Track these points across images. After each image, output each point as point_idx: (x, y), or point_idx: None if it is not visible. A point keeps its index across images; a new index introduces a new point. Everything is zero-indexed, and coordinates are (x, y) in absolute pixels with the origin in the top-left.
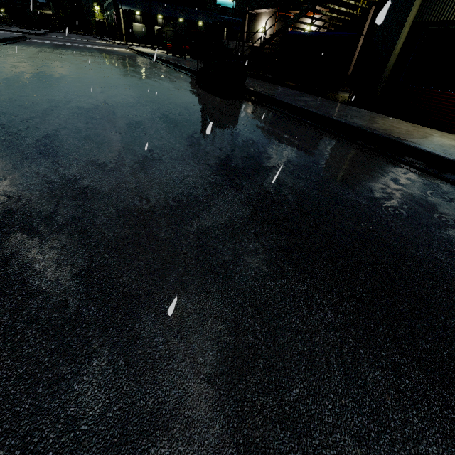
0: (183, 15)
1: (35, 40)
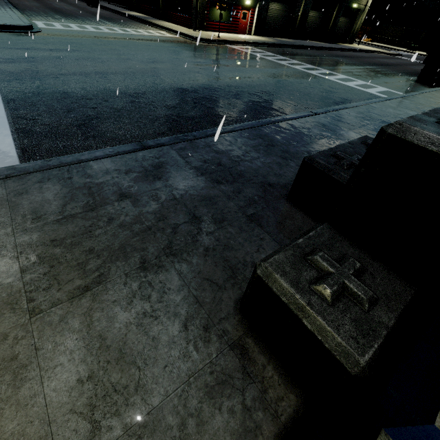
0: None
1: None
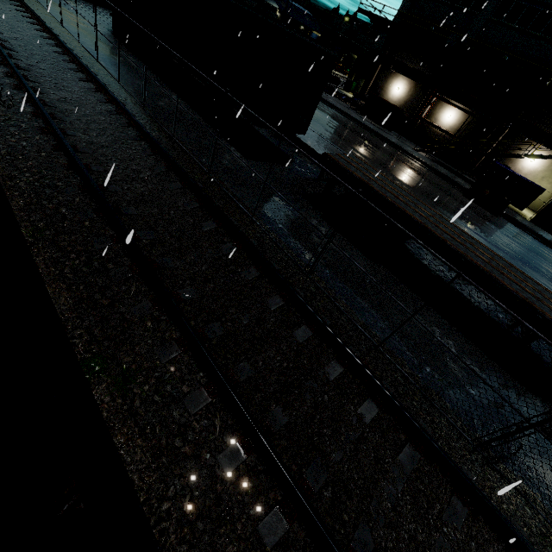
0: None
1: None
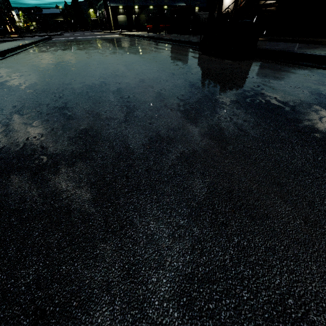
0: (153, 2)
1: (57, 39)
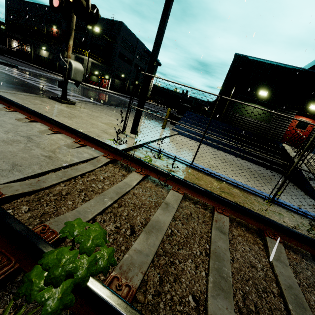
0: None
1: None
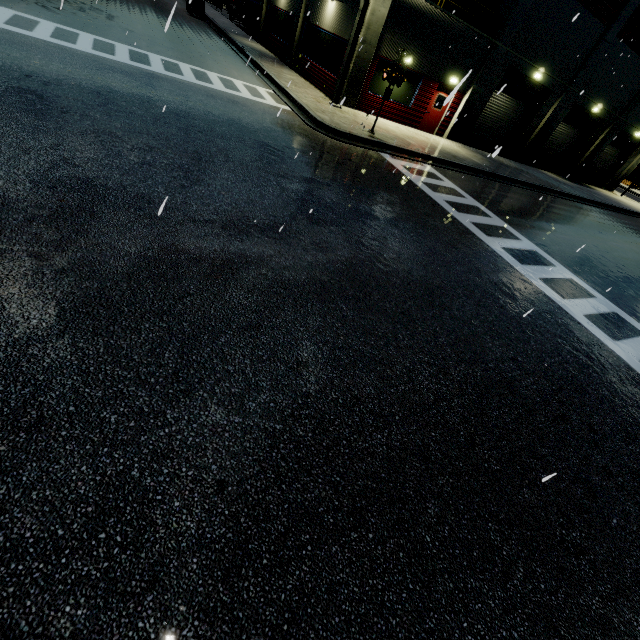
0: None
1: None
